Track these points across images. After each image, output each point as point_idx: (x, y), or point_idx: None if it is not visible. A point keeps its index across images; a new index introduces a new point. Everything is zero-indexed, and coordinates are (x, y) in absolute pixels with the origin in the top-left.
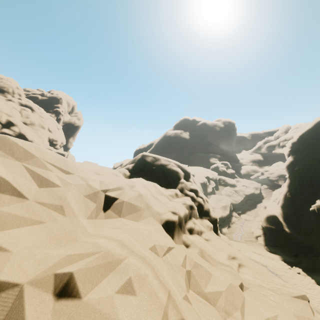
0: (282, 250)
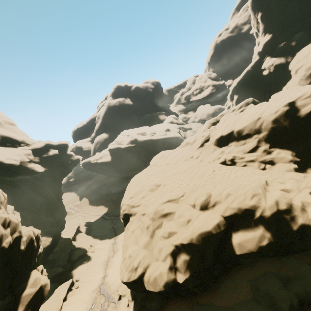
0: None
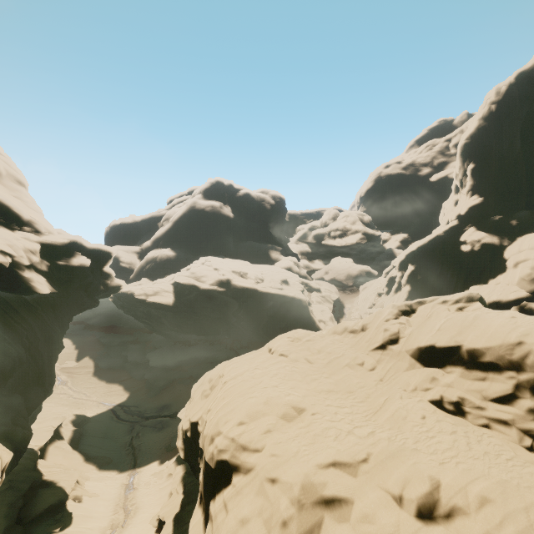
0: None
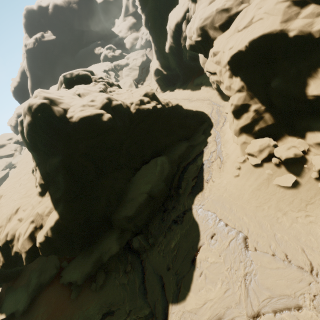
0: (169, 87)
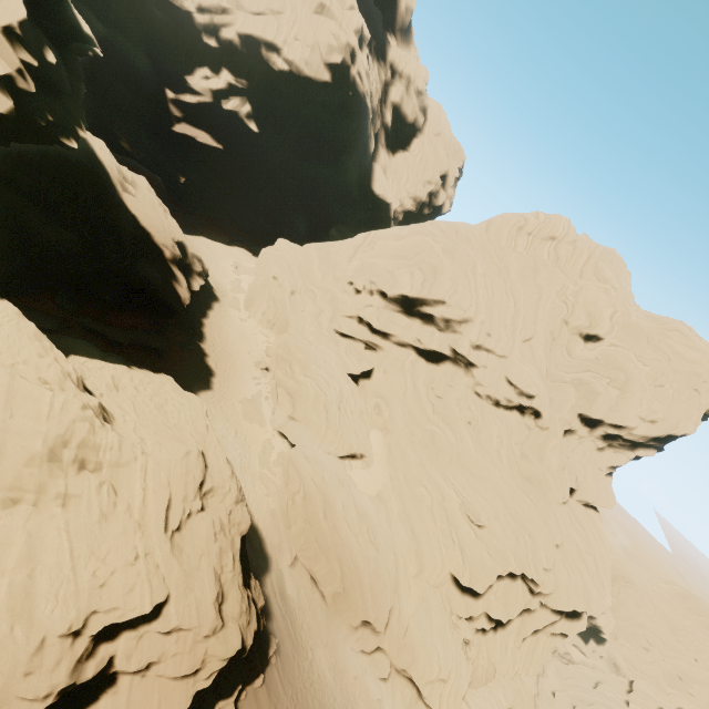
0: None
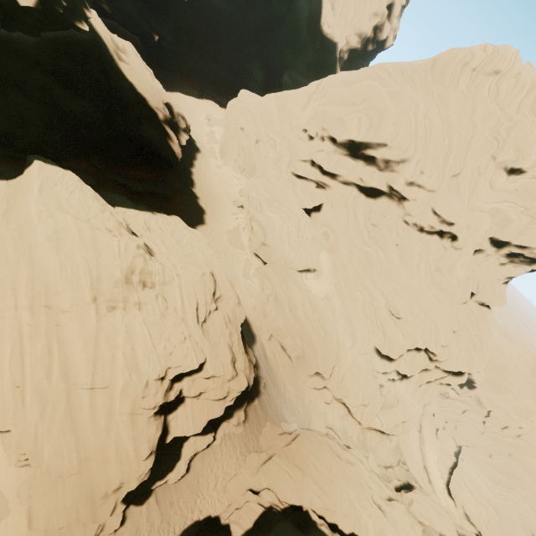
0: None
